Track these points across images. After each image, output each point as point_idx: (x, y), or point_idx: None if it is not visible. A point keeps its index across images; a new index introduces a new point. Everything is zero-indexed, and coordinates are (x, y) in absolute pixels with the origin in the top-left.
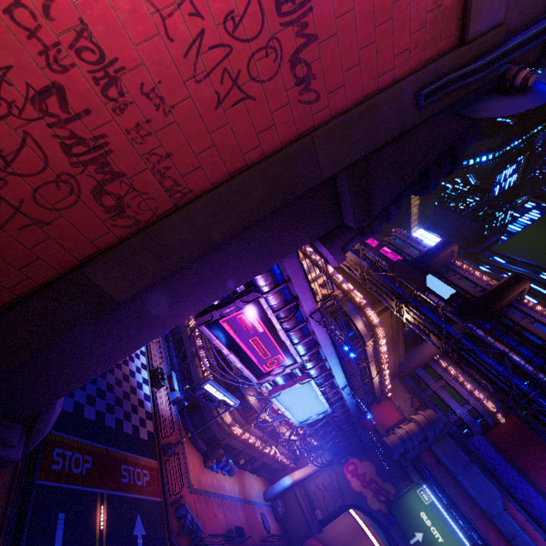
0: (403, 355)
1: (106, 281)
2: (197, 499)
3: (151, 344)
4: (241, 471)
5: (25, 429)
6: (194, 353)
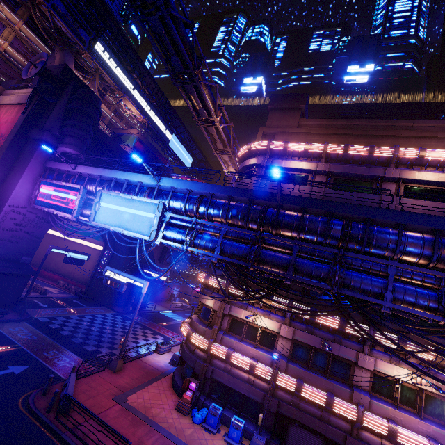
0: None
1: None
2: (119, 410)
3: None
4: None
5: None
6: None
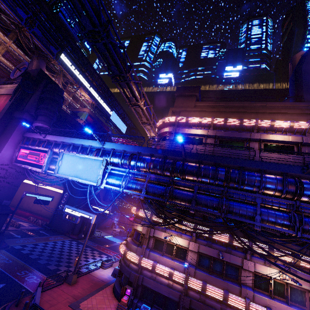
0: (293, 102)
1: None
2: None
3: None
4: None
5: None
6: None
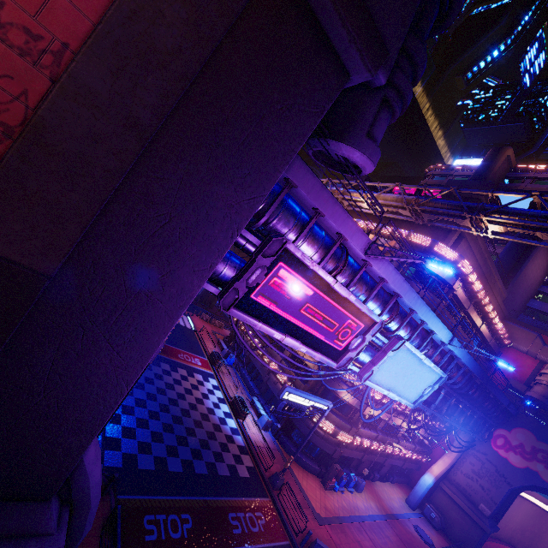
0: (504, 289)
1: (4, 242)
2: (330, 530)
3: (222, 376)
4: (369, 483)
5: (65, 506)
6: (267, 371)
